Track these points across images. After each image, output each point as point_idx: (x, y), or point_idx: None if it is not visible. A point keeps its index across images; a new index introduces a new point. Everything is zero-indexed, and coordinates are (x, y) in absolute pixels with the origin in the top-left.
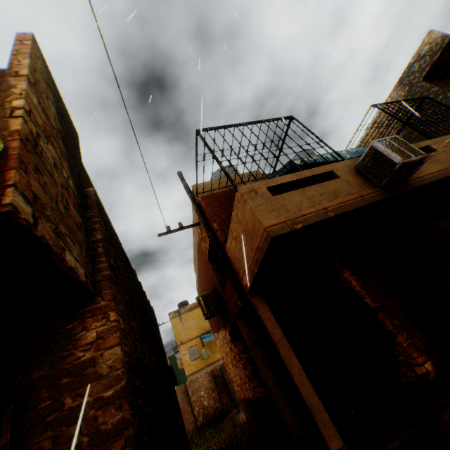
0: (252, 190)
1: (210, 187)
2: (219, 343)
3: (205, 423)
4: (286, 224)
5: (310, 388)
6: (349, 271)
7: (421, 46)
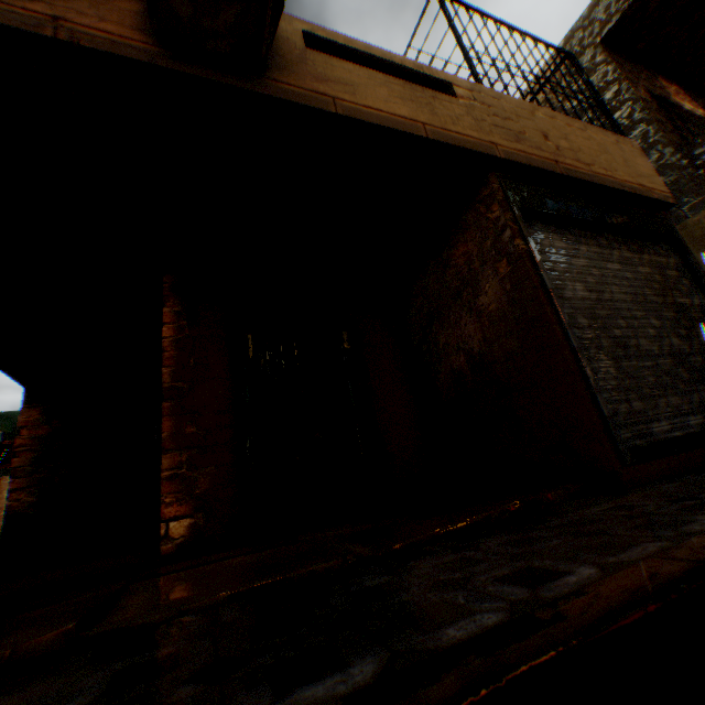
0: None
1: None
2: None
3: None
4: None
5: None
6: (180, 308)
7: None
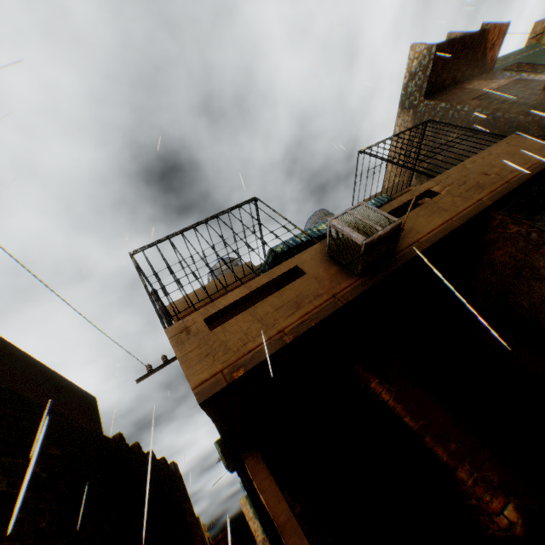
0: (184, 330)
1: (189, 302)
2: None
3: None
4: (222, 375)
5: None
6: (377, 379)
7: (409, 63)
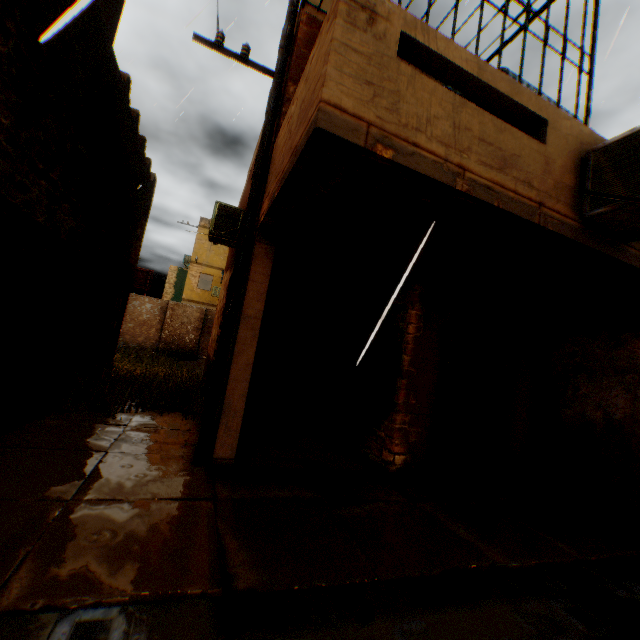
0: (369, 10)
1: None
2: (222, 285)
3: (167, 351)
4: (367, 130)
5: (243, 390)
6: (421, 312)
7: None
